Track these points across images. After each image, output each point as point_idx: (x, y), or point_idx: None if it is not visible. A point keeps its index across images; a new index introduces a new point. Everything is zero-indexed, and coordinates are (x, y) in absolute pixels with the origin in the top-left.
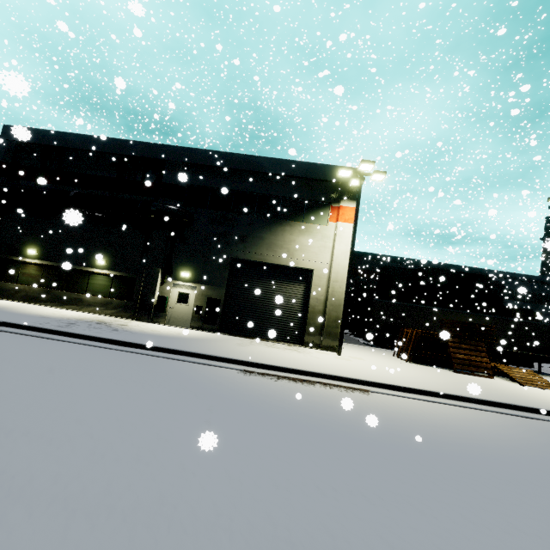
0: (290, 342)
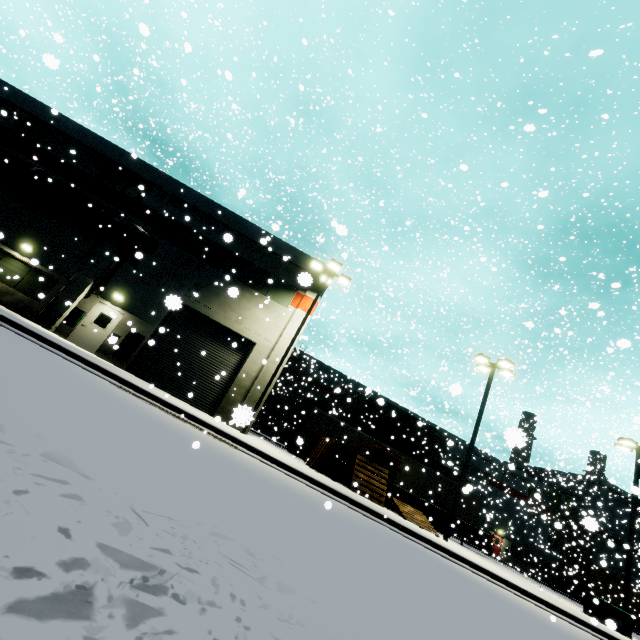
0: (200, 409)
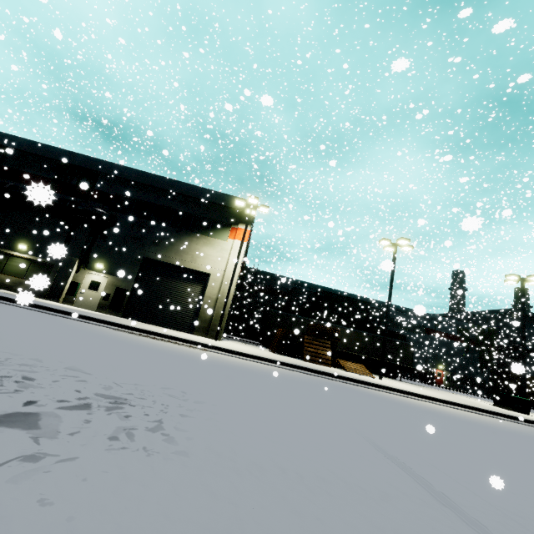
0: (183, 331)
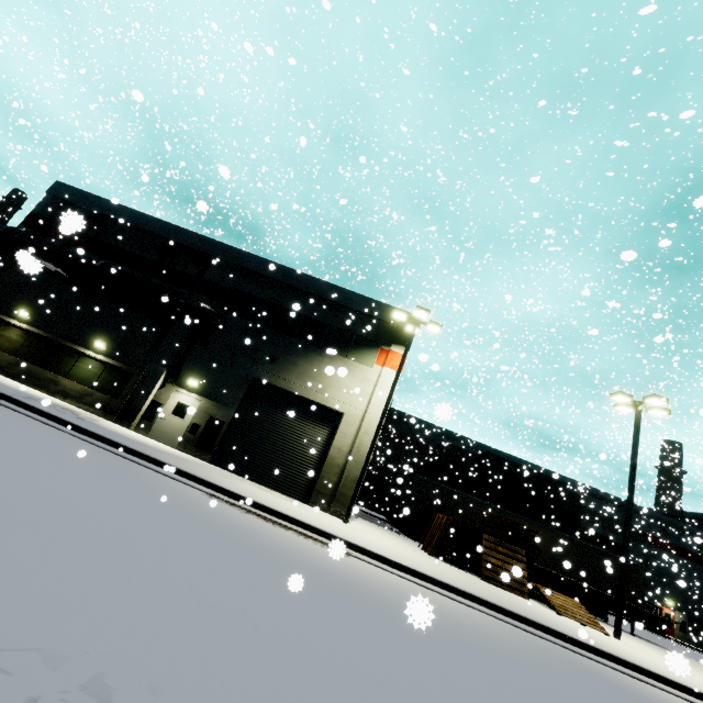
0: (293, 496)
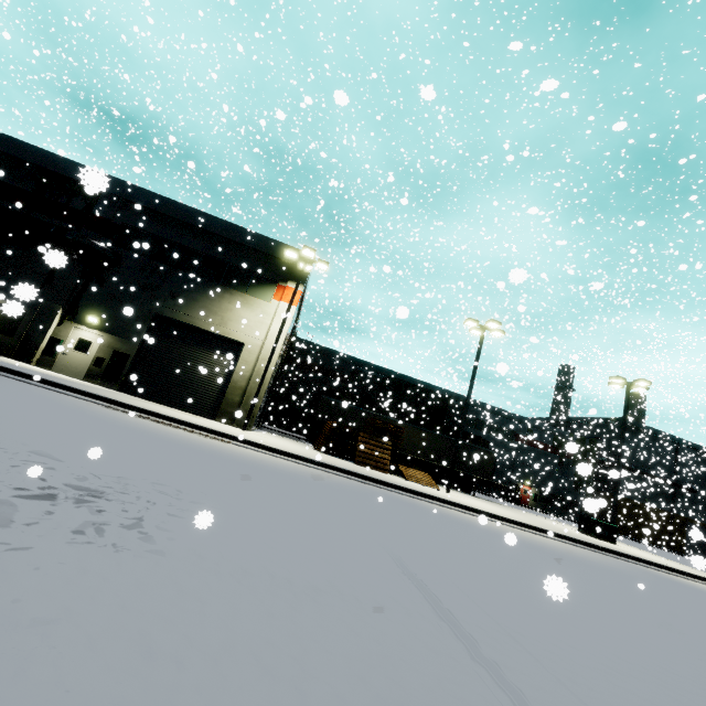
0: (201, 416)
